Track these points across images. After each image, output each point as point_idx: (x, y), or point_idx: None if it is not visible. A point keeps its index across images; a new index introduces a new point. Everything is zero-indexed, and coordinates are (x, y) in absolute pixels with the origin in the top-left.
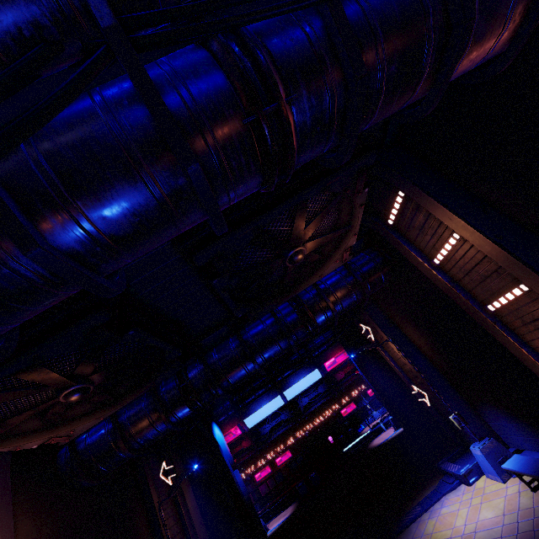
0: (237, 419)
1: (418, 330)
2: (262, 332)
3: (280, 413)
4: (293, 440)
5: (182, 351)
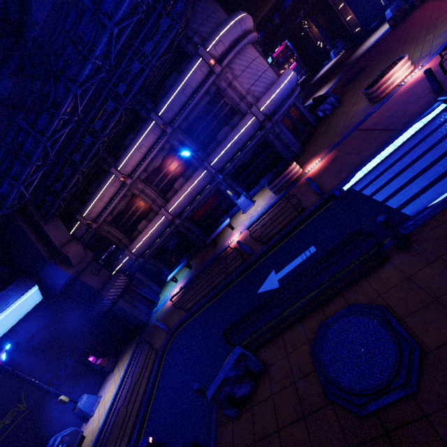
0: None
1: (323, 19)
2: None
3: None
4: None
5: None
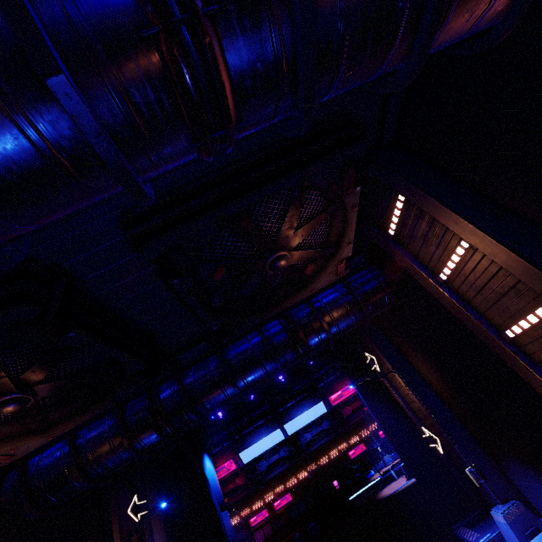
0: (232, 452)
1: (427, 361)
2: (246, 351)
3: (280, 448)
4: (294, 482)
5: (146, 365)
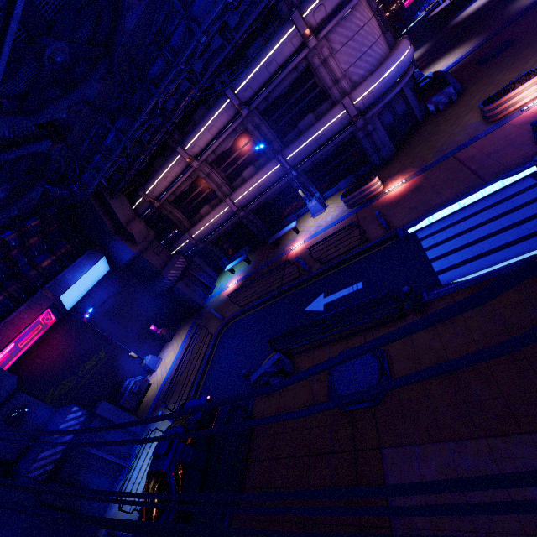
0: None
1: None
2: None
3: None
4: None
5: None
